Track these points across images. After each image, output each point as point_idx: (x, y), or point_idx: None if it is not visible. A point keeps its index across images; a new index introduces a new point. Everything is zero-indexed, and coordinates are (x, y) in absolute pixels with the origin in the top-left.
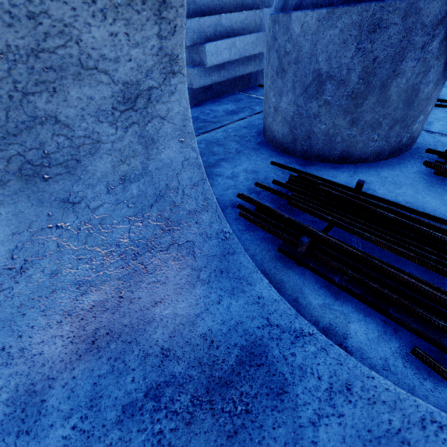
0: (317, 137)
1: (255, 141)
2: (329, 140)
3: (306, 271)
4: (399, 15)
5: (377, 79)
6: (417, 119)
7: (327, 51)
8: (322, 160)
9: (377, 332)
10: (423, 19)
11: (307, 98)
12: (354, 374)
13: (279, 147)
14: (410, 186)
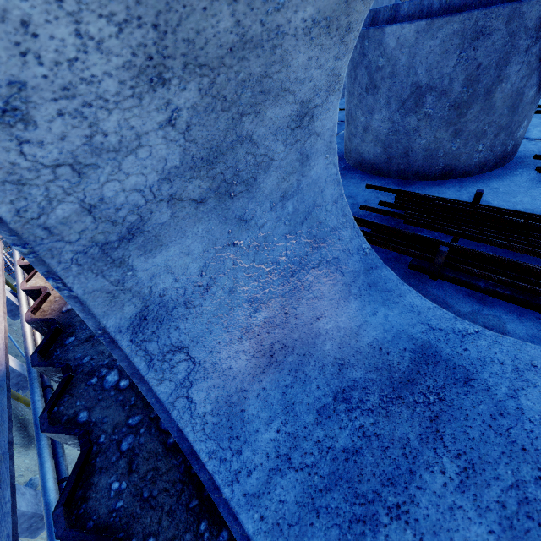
0: (416, 153)
1: (339, 166)
2: (430, 155)
3: (443, 284)
4: (502, 20)
5: (481, 86)
6: (521, 124)
7: (426, 62)
8: (422, 179)
9: (535, 328)
10: (526, 23)
11: (404, 112)
12: (535, 355)
13: (369, 169)
14: (525, 194)
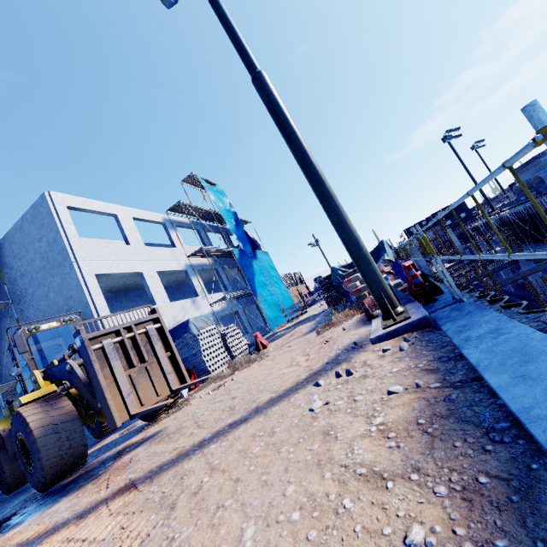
0: None
1: None
2: None
3: None
4: None
5: None
6: None
7: None
8: None
9: None
10: None
11: None
12: None
13: None
14: None
